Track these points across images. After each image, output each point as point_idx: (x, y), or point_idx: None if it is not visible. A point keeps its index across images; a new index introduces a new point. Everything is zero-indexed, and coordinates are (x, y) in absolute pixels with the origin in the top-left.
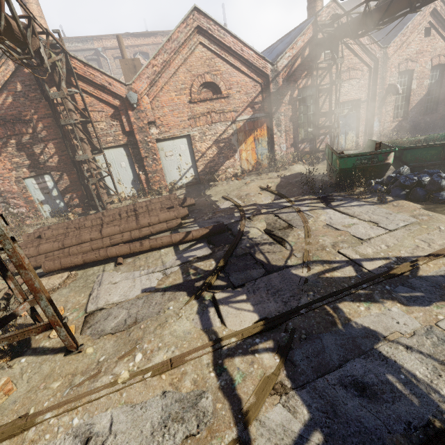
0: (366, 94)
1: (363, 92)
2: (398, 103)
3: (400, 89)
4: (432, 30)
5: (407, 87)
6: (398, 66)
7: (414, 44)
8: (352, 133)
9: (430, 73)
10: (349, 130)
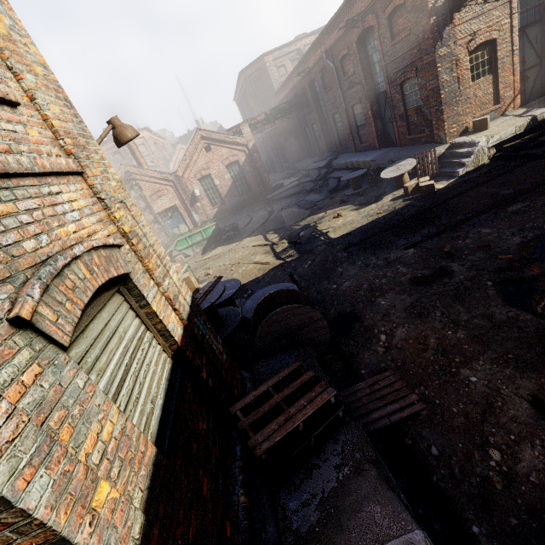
0: (179, 200)
1: (175, 200)
2: (212, 196)
3: (196, 193)
4: (212, 146)
5: (214, 184)
6: (195, 176)
7: (200, 159)
8: (183, 225)
9: (229, 169)
10: (179, 224)
